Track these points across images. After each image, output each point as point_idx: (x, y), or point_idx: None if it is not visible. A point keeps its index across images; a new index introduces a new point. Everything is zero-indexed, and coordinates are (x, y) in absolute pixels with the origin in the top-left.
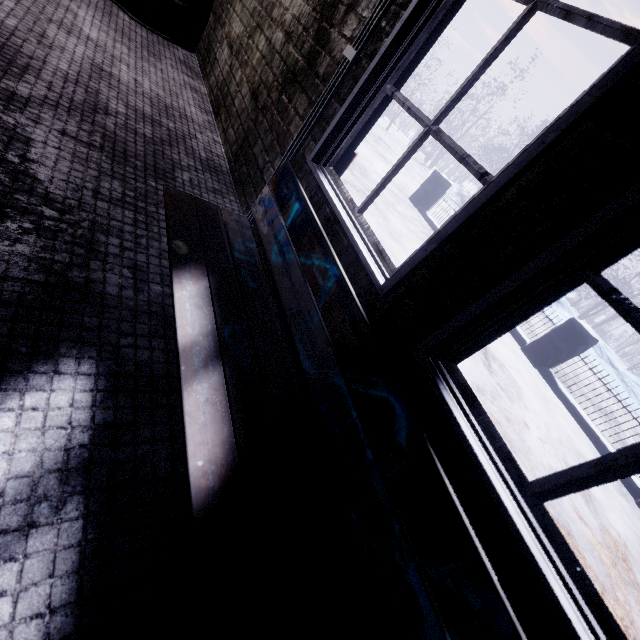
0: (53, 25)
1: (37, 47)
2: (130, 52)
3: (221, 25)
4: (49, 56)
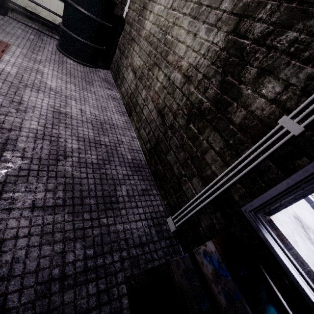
0: (27, 89)
1: (15, 116)
2: (75, 87)
3: (125, 57)
4: (24, 120)
